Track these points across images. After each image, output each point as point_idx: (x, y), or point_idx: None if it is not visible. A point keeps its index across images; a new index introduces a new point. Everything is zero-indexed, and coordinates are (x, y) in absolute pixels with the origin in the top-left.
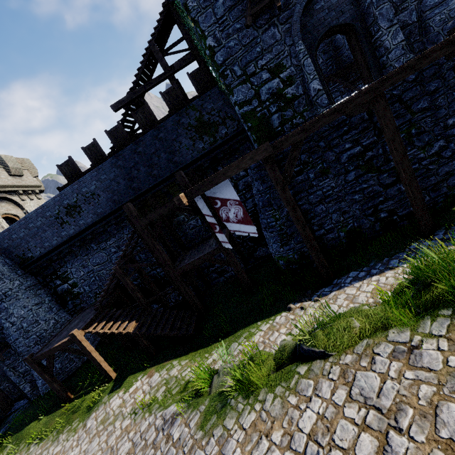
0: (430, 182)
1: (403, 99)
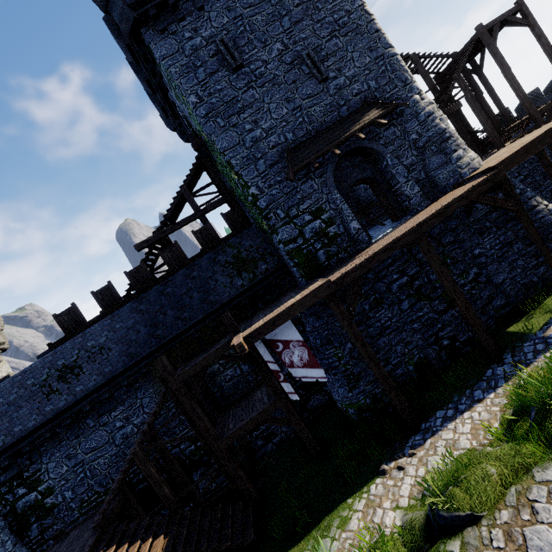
0: (477, 306)
1: (432, 235)
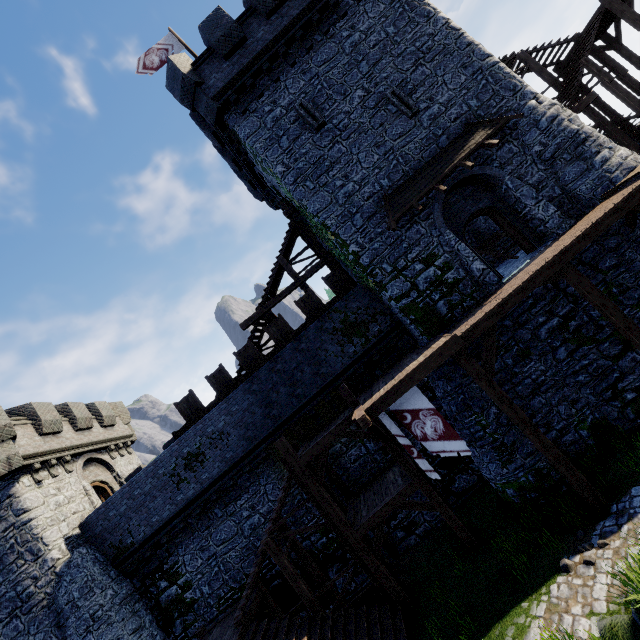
0: None
1: (584, 261)
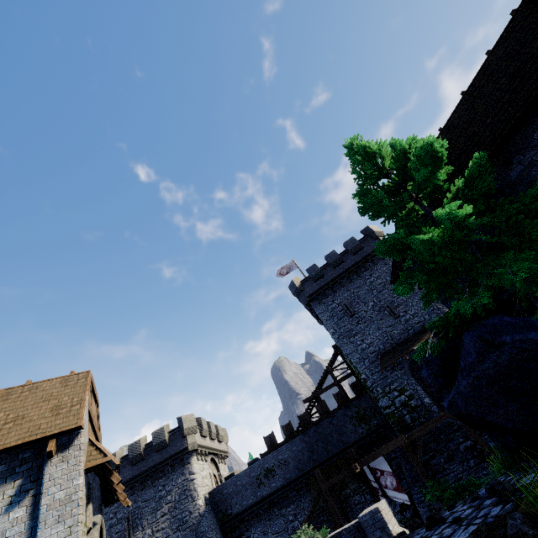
0: None
1: None
